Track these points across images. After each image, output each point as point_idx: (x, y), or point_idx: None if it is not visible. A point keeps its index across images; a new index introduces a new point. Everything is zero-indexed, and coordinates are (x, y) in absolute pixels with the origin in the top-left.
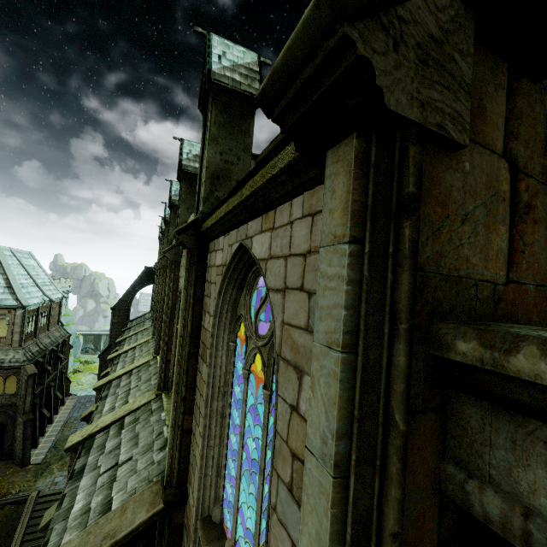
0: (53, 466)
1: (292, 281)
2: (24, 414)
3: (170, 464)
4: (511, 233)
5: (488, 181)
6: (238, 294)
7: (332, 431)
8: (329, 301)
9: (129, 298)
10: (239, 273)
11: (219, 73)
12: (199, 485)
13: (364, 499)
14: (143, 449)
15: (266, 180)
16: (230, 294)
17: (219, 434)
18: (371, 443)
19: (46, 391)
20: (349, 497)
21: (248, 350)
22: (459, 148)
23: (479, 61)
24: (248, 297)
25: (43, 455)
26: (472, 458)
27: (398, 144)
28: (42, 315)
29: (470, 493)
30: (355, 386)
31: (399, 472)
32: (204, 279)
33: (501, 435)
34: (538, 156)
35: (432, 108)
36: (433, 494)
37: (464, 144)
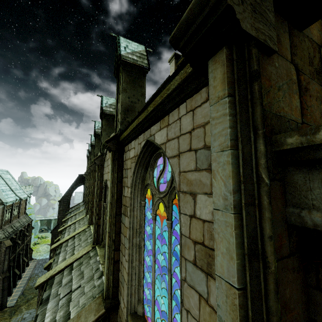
0: (22, 307)
1: (184, 148)
2: (3, 273)
3: (107, 283)
4: (300, 99)
5: (286, 73)
6: (144, 172)
7: (230, 190)
8: (219, 129)
9: (69, 194)
10: (145, 159)
11: (125, 56)
12: (128, 293)
13: (251, 224)
14: (87, 279)
15: (164, 98)
16: (140, 173)
17: (138, 258)
18: (251, 194)
19: (17, 257)
20: (243, 222)
21: (154, 202)
22: (273, 53)
23: (275, 19)
24: (151, 173)
25: (15, 300)
26: (302, 200)
27: (246, 49)
28: (15, 208)
29: (304, 216)
30: (239, 166)
31: (268, 204)
32: (122, 168)
33: (315, 182)
34: (306, 65)
35: (260, 32)
36: (284, 224)
37: (275, 50)
